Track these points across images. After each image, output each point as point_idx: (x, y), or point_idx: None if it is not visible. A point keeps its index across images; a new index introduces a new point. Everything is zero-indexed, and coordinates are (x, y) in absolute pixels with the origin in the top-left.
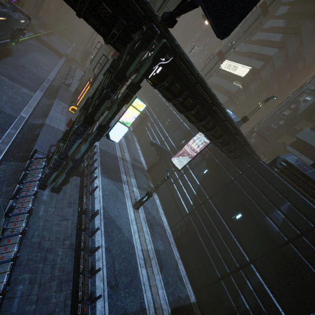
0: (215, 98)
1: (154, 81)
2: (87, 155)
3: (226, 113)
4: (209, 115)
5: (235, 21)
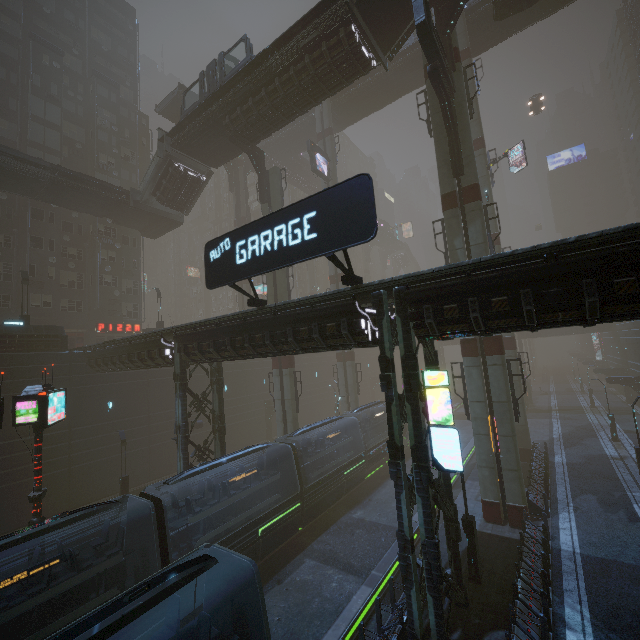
0: (507, 255)
1: (421, 332)
2: (525, 570)
3: (582, 239)
4: (588, 275)
5: (370, 216)
